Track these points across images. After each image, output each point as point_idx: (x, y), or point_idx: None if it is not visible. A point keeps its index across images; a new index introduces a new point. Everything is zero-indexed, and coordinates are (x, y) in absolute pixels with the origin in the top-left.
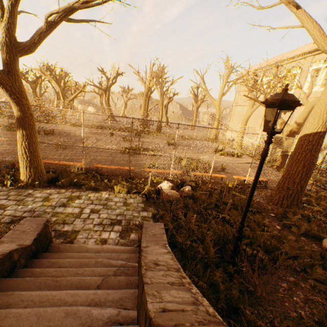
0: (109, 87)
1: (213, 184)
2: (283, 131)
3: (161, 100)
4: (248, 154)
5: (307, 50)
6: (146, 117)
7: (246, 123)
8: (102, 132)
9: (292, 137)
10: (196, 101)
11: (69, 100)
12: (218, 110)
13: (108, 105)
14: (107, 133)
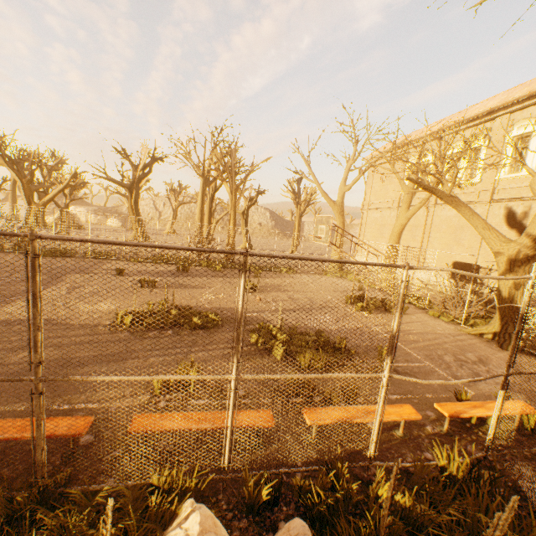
0: (138, 181)
1: (379, 445)
2: (498, 254)
3: (233, 201)
4: (415, 303)
5: (497, 104)
6: (209, 234)
7: (399, 240)
8: (103, 267)
9: (523, 268)
10: (298, 204)
11: (41, 203)
12: (340, 216)
13: (136, 213)
14: (114, 268)
